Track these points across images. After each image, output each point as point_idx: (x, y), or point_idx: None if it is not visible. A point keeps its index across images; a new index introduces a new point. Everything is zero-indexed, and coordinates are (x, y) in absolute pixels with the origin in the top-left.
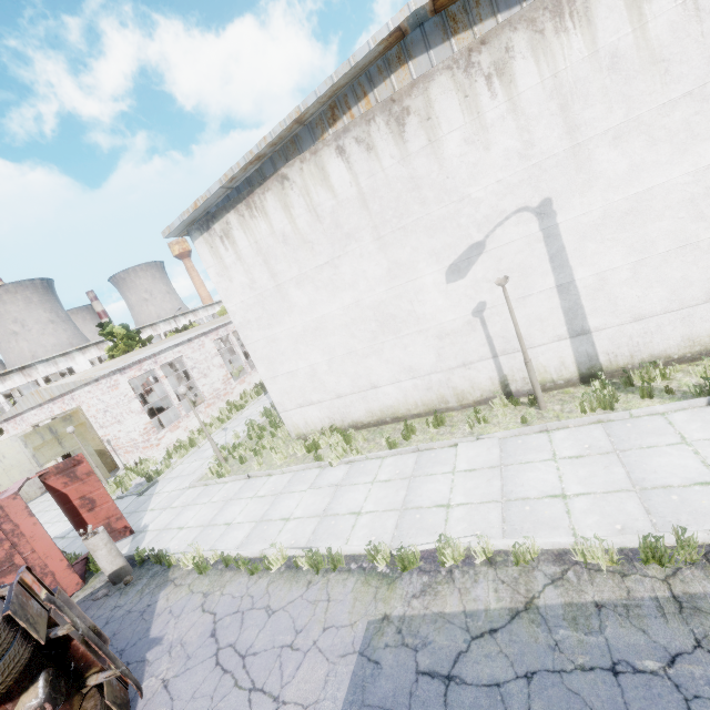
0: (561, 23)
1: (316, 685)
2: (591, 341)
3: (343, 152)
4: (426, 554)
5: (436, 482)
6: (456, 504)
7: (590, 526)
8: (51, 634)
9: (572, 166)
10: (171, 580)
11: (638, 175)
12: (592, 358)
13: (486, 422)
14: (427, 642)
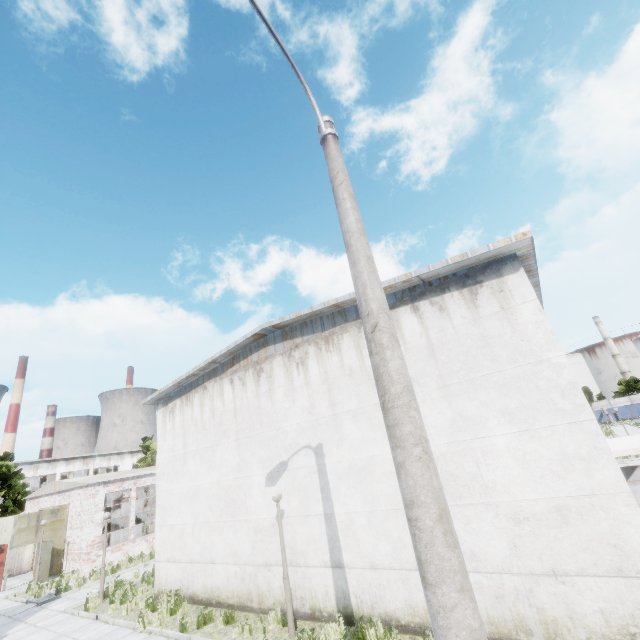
0: (329, 347)
1: None
2: (345, 576)
3: (233, 382)
4: None
5: None
6: None
7: None
8: None
9: (333, 427)
10: None
11: (366, 444)
12: (346, 596)
13: (251, 632)
14: None
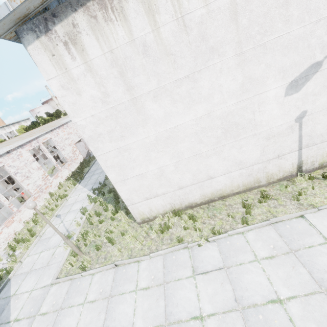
0: None
1: None
2: None
3: None
4: None
5: (324, 254)
6: None
7: None
8: None
9: None
10: None
11: None
12: None
13: (304, 194)
14: None
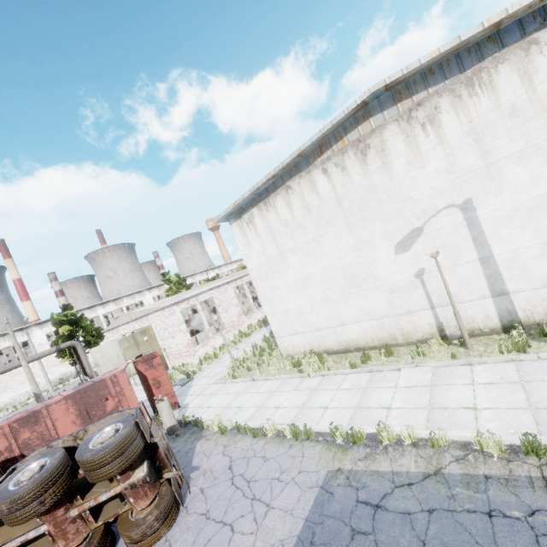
0: (473, 91)
1: (293, 501)
2: (510, 300)
3: (326, 172)
4: (370, 436)
5: (382, 392)
6: (395, 407)
7: (491, 429)
8: (151, 439)
9: (487, 178)
10: (204, 436)
11: (539, 183)
12: (512, 313)
13: (424, 355)
14: (365, 486)
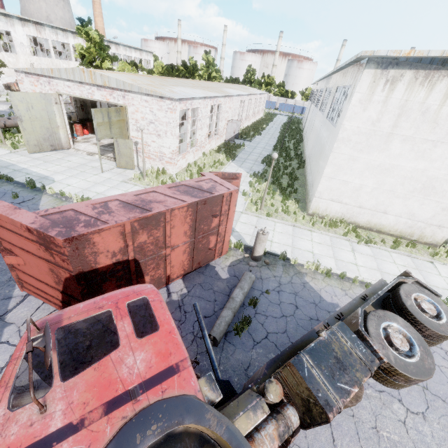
0: None
1: None
2: None
3: None
4: None
5: (435, 277)
6: None
7: None
8: None
9: None
10: (304, 273)
11: None
12: None
13: (439, 256)
14: None
